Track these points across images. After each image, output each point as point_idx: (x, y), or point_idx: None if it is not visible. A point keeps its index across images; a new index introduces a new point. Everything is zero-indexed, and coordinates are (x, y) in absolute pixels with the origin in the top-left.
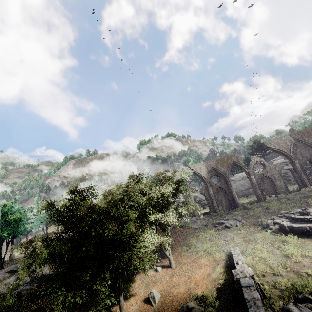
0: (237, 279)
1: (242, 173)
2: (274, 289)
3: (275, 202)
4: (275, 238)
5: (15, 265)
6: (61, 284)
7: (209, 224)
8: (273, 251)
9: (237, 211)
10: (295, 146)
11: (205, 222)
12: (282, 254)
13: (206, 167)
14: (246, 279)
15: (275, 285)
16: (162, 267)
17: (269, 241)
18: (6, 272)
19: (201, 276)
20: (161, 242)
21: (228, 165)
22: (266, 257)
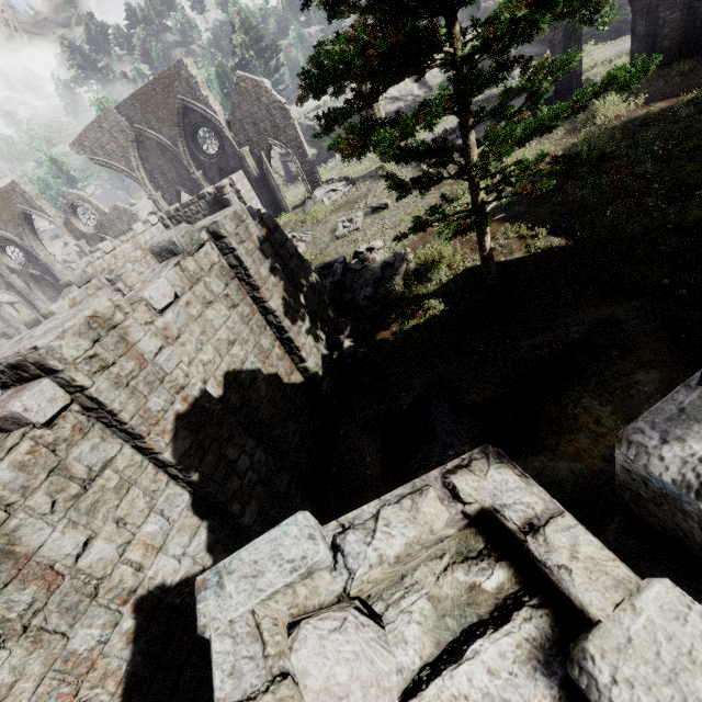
0: None
1: None
2: None
3: None
4: None
5: None
6: None
7: None
8: None
9: None
10: (143, 149)
11: None
12: None
13: None
14: None
15: None
16: None
17: None
18: None
19: None
20: None
21: (16, 218)
22: None
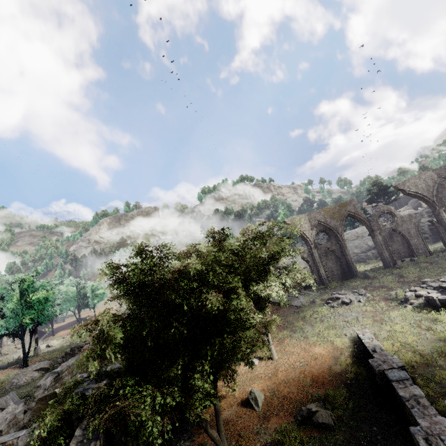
0: (379, 371)
1: (356, 229)
2: (433, 384)
3: (413, 267)
4: (421, 316)
5: (46, 362)
6: (137, 382)
7: (317, 300)
8: (421, 334)
9: (356, 282)
10: (441, 187)
11: (311, 298)
12: (436, 337)
13: (309, 221)
14: (395, 370)
15: (433, 379)
16: (259, 359)
17: (413, 321)
18: (34, 371)
19: (318, 369)
20: (265, 323)
21: (342, 216)
22: (412, 341)
